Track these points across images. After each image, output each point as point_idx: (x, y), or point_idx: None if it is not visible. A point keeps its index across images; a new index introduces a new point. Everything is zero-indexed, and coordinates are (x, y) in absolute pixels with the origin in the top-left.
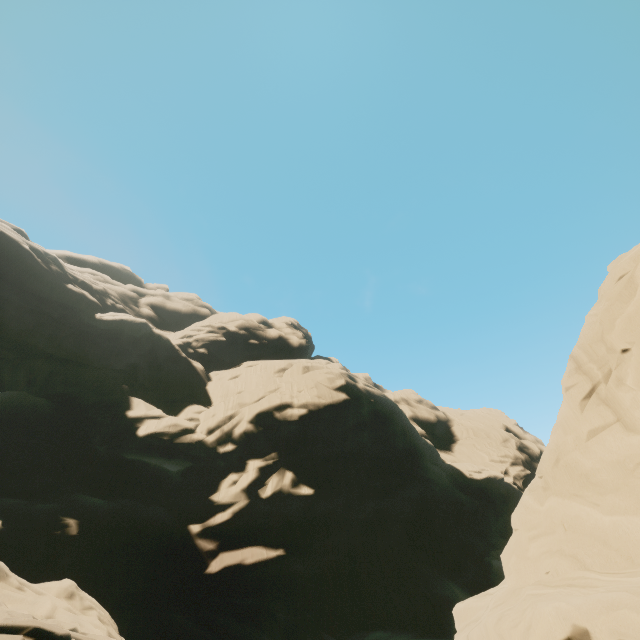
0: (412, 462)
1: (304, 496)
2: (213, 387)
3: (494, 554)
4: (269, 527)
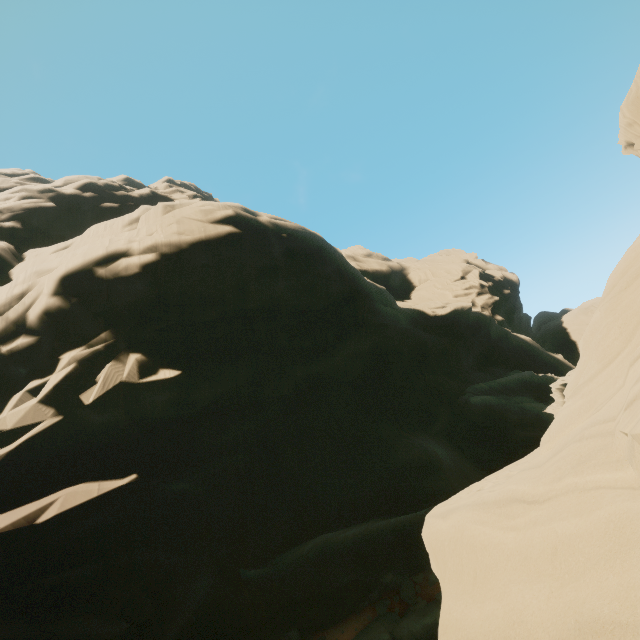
0: (354, 307)
1: (166, 385)
2: (21, 268)
3: (471, 390)
4: (114, 446)
